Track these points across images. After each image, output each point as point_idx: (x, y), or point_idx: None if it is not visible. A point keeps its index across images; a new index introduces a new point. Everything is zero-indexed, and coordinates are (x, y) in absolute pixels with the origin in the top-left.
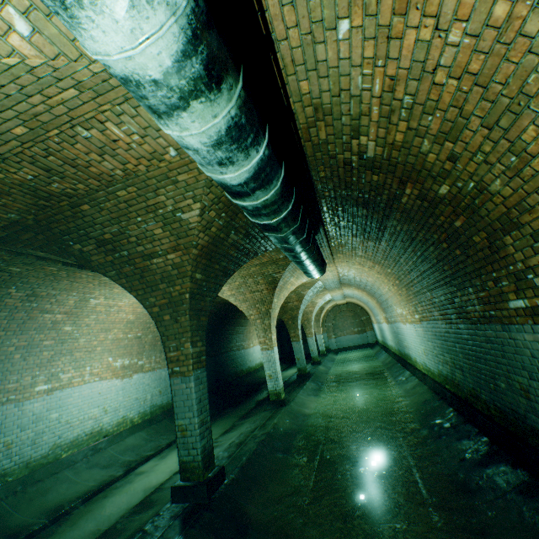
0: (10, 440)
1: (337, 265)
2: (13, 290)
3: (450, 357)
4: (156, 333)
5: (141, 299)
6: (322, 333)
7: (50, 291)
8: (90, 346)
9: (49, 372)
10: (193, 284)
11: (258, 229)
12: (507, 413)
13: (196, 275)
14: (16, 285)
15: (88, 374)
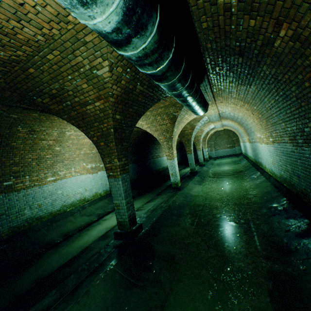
0: (40, 203)
1: (217, 105)
2: (19, 128)
3: (291, 168)
4: None
5: (85, 133)
6: (207, 148)
7: (41, 128)
8: (72, 158)
9: (52, 171)
10: (115, 122)
11: None
12: None
13: (116, 116)
14: (20, 125)
15: (74, 172)
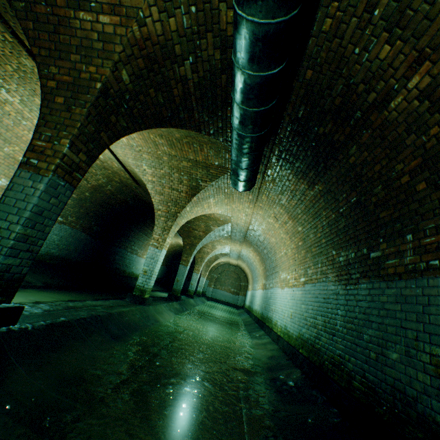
0: None
1: (254, 212)
2: None
3: (324, 320)
4: None
5: (40, 62)
6: (206, 279)
7: None
8: None
9: None
10: (113, 78)
11: (216, 88)
12: (381, 390)
13: (123, 72)
14: None
15: None
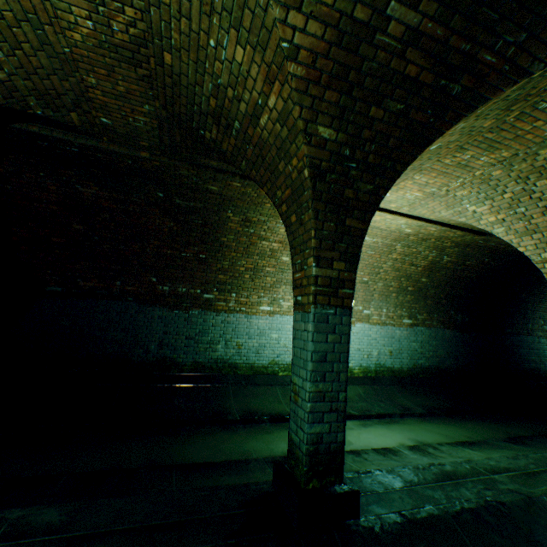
0: (240, 342)
1: None
2: (229, 214)
3: None
4: (387, 281)
5: (271, 196)
6: None
7: (258, 217)
8: None
9: (271, 296)
10: (314, 149)
11: None
12: None
13: (319, 131)
14: (230, 210)
15: None
